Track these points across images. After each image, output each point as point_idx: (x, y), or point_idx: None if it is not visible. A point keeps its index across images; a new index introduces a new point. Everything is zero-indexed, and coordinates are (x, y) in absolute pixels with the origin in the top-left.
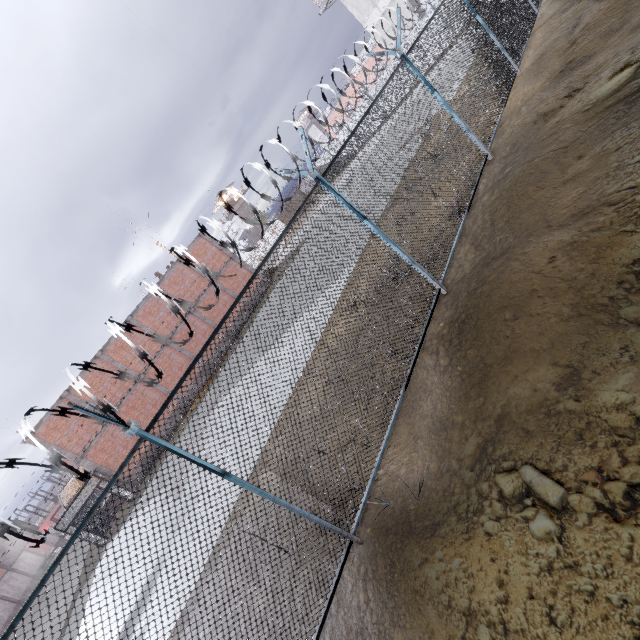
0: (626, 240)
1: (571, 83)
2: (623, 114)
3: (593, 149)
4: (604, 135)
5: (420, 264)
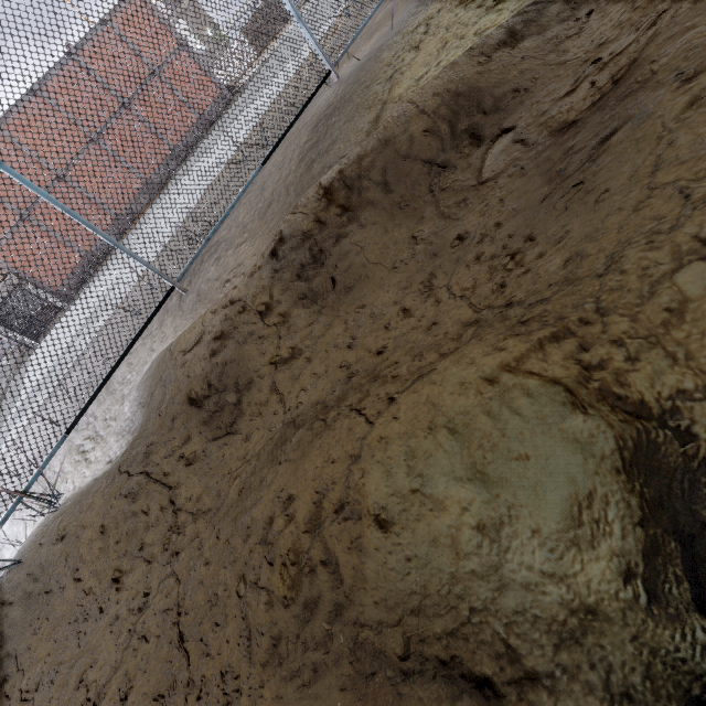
0: None
1: None
2: None
3: None
4: None
5: None
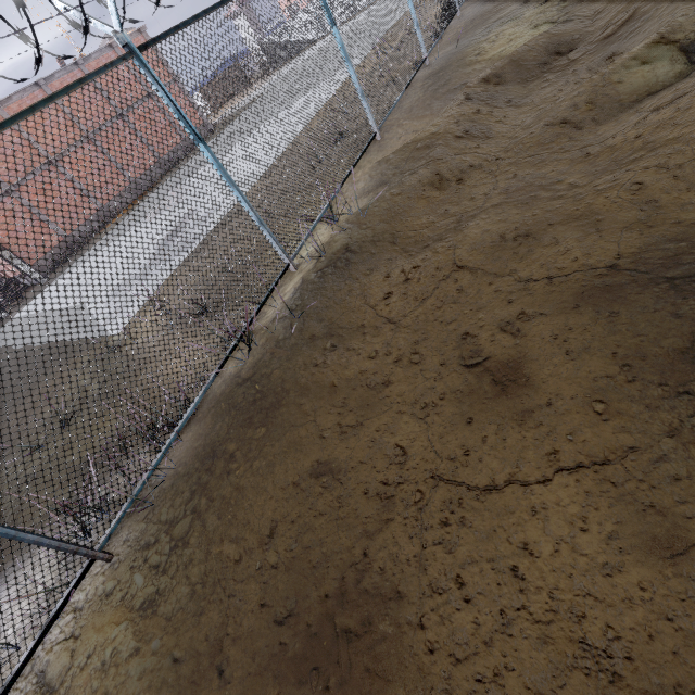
0: None
1: None
2: None
3: None
4: None
5: None
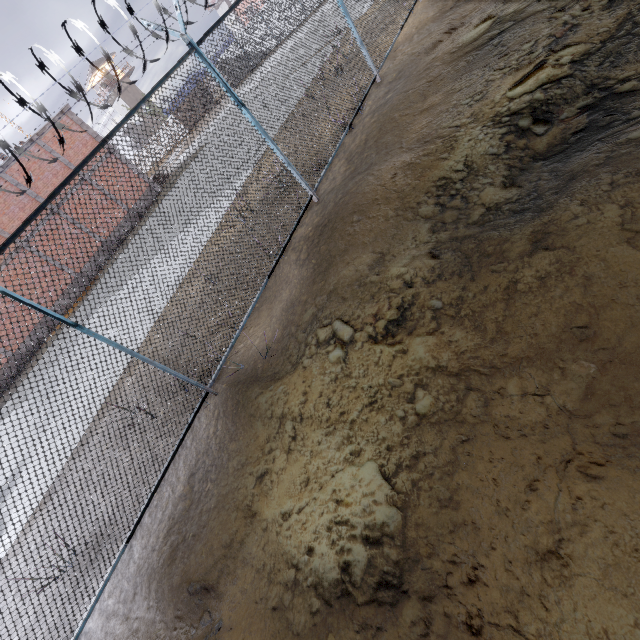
0: (439, 163)
1: (453, 22)
2: (472, 60)
3: (447, 87)
4: (457, 76)
5: (296, 168)
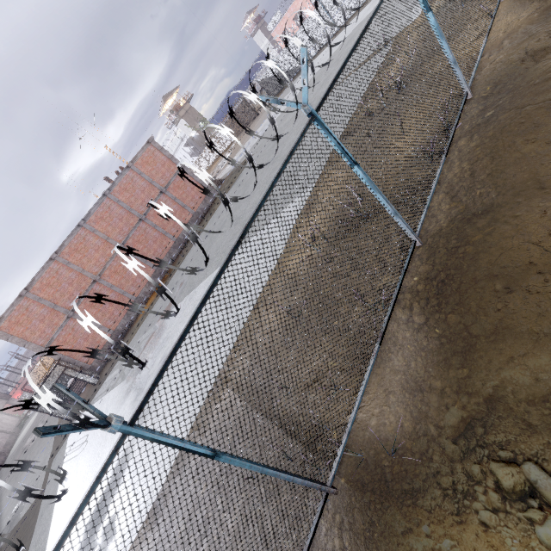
0: None
1: None
2: None
3: None
4: None
5: (401, 215)
